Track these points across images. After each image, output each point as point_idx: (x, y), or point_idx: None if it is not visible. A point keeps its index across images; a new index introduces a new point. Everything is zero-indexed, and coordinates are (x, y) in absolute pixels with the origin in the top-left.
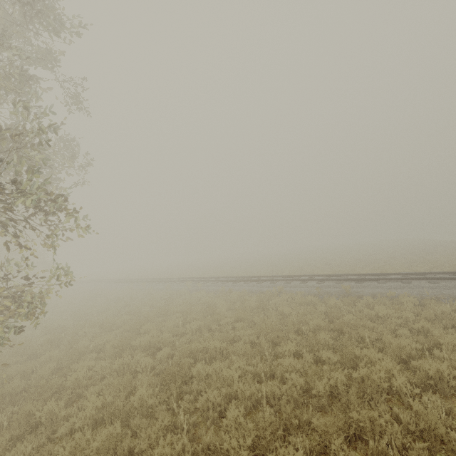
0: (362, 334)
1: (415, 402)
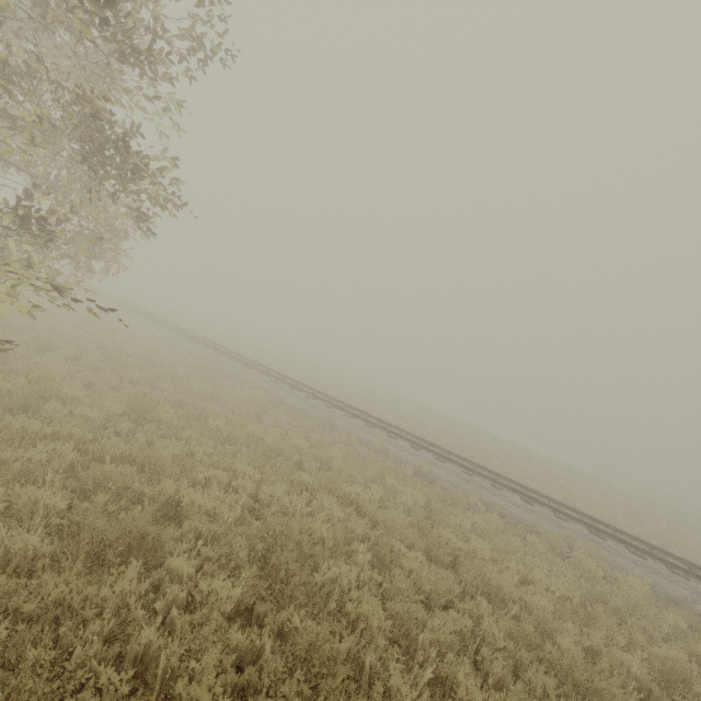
0: None
1: None
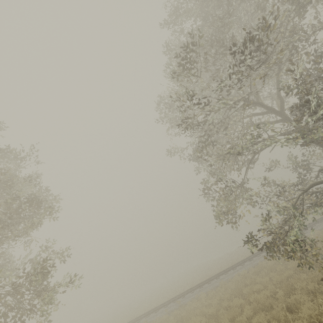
0: (190, 316)
1: (207, 322)
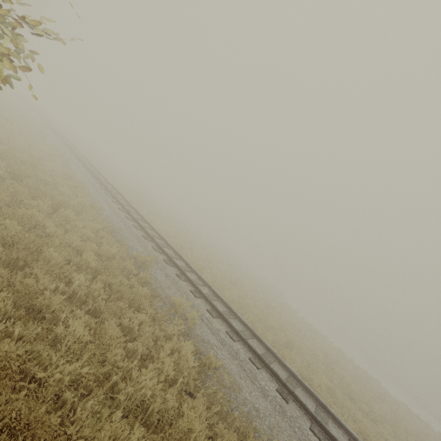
0: None
1: None
